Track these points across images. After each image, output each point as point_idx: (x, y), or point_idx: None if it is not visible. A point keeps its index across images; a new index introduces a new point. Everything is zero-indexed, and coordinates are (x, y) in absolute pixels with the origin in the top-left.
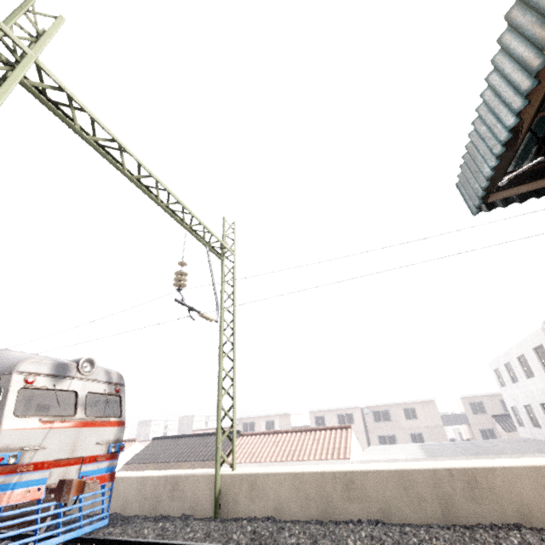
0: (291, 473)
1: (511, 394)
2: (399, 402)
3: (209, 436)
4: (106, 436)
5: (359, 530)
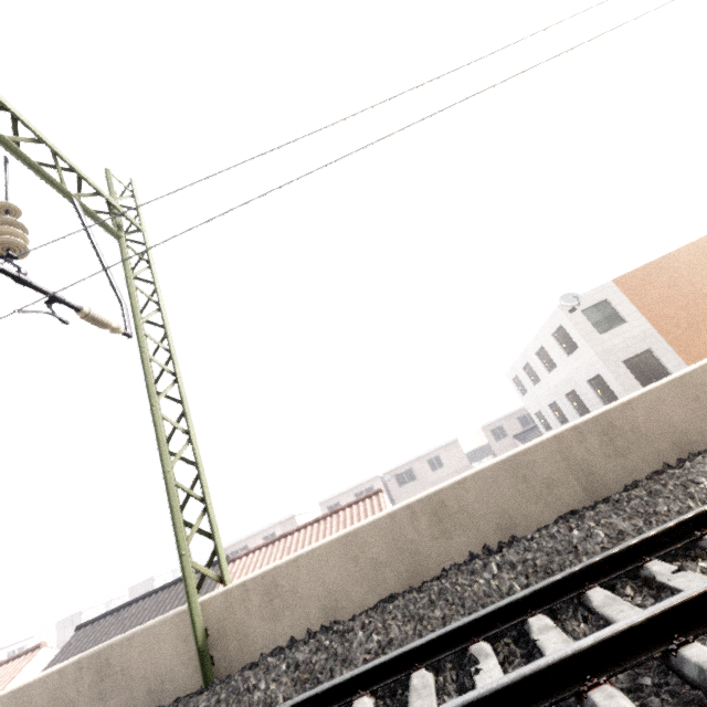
0: (338, 539)
1: (534, 399)
2: (422, 454)
3: (179, 583)
4: None
5: (483, 568)
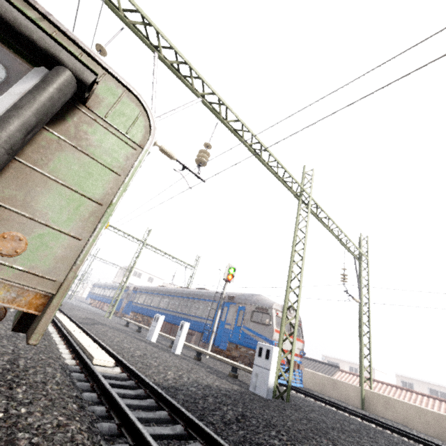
0: (415, 406)
1: None
2: None
3: (314, 362)
4: (299, 346)
5: None
